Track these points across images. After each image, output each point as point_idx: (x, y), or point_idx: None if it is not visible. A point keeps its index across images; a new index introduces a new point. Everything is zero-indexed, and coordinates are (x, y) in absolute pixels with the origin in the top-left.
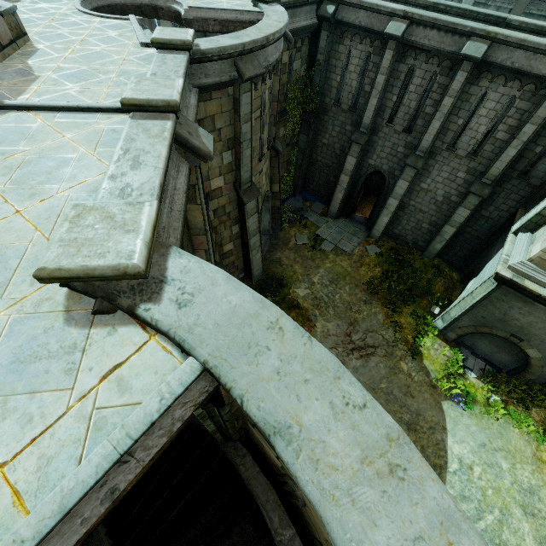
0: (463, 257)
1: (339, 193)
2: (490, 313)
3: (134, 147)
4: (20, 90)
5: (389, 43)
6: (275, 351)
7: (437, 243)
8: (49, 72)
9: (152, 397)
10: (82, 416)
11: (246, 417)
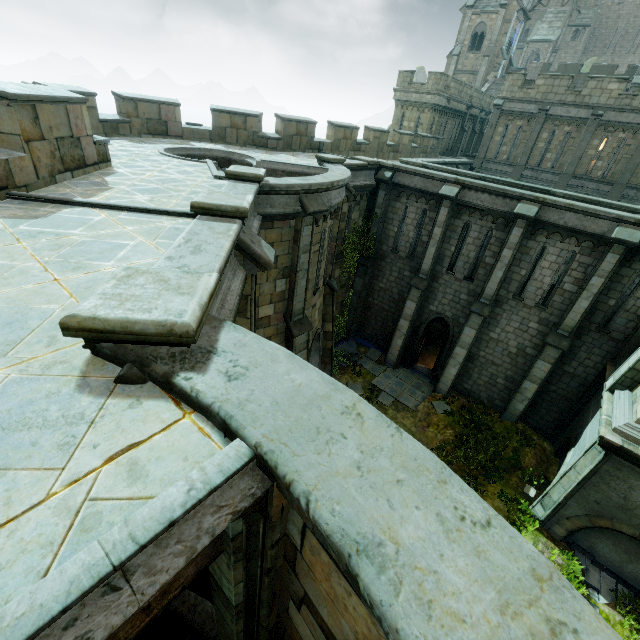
0: (553, 422)
1: (398, 339)
2: (606, 496)
3: (197, 238)
4: (92, 194)
5: (444, 202)
6: (354, 440)
7: (518, 402)
8: (124, 186)
9: (177, 485)
10: (66, 508)
11: (289, 590)
